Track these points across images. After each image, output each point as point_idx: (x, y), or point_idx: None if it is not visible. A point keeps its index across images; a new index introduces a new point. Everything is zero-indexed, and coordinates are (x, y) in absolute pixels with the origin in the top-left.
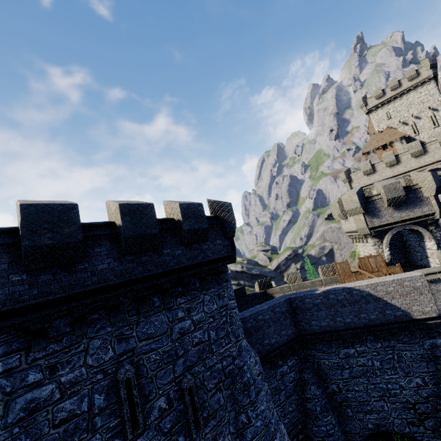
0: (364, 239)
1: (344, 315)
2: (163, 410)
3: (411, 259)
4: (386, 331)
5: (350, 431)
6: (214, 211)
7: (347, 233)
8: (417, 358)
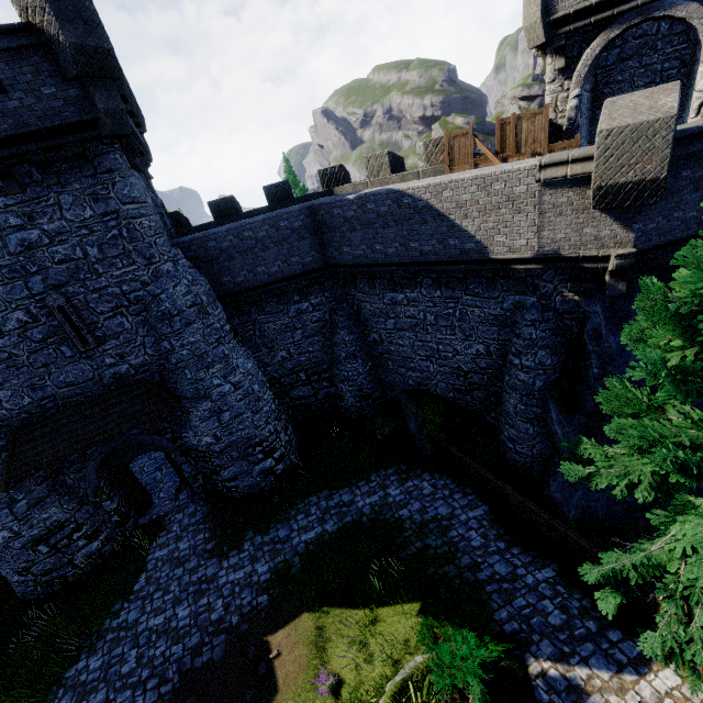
0: (544, 62)
1: (387, 242)
2: (26, 323)
3: (683, 121)
4: (453, 275)
5: (389, 383)
6: (22, 9)
7: None
8: (487, 320)
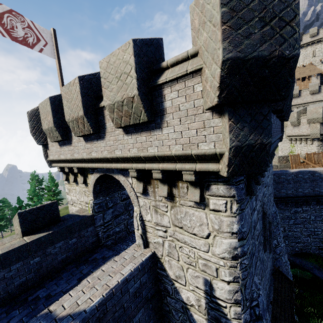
0: (311, 141)
1: (304, 188)
2: None
3: None
4: None
5: None
6: None
7: (290, 136)
8: None
